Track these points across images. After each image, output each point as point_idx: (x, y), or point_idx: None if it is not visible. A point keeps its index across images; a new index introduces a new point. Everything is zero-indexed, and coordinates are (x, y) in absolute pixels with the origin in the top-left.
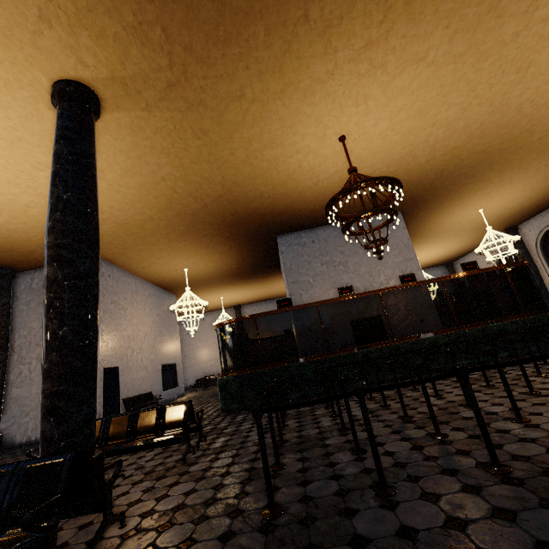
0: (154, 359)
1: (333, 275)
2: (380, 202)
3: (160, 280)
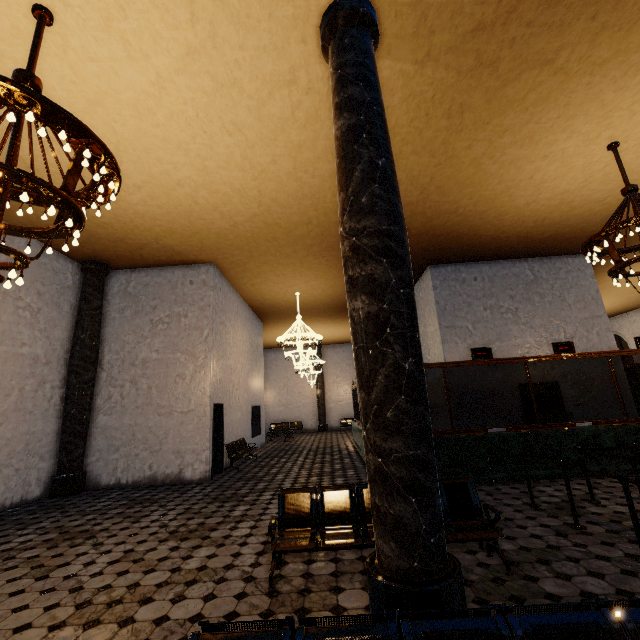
0: (247, 399)
1: (498, 324)
2: (576, 239)
3: (260, 302)
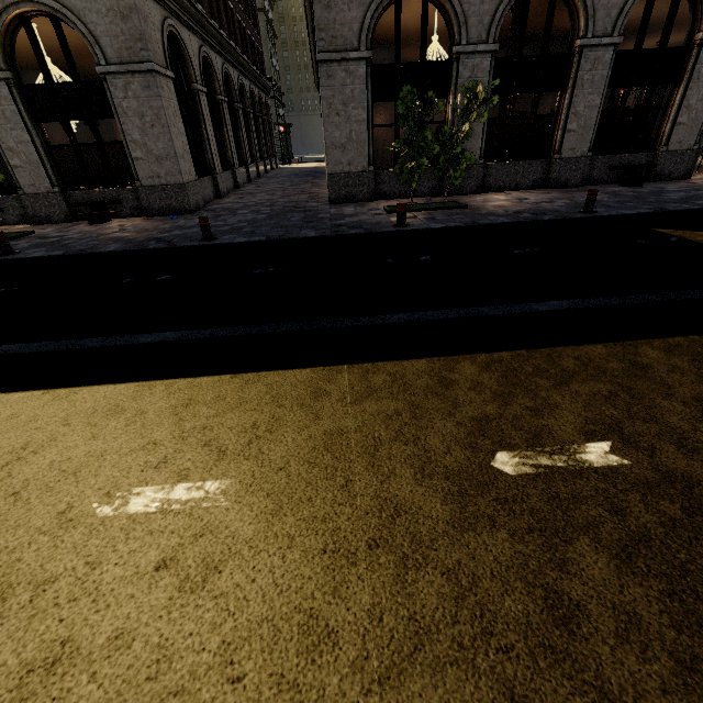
0: None
1: None
2: None
3: None
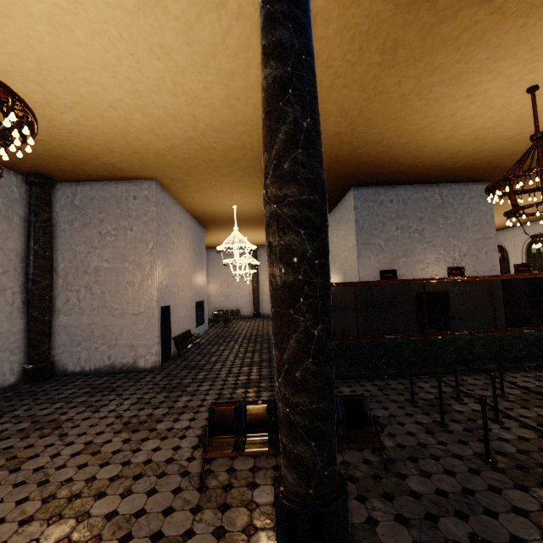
0: (191, 297)
1: (406, 242)
2: (483, 169)
3: (201, 212)
